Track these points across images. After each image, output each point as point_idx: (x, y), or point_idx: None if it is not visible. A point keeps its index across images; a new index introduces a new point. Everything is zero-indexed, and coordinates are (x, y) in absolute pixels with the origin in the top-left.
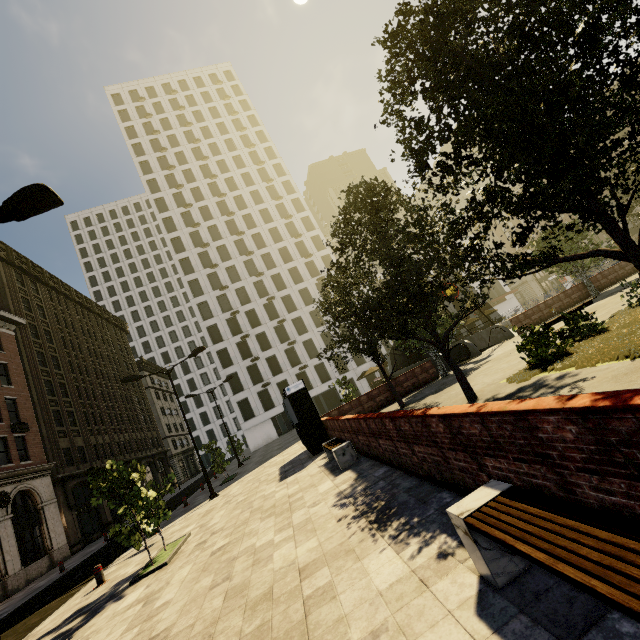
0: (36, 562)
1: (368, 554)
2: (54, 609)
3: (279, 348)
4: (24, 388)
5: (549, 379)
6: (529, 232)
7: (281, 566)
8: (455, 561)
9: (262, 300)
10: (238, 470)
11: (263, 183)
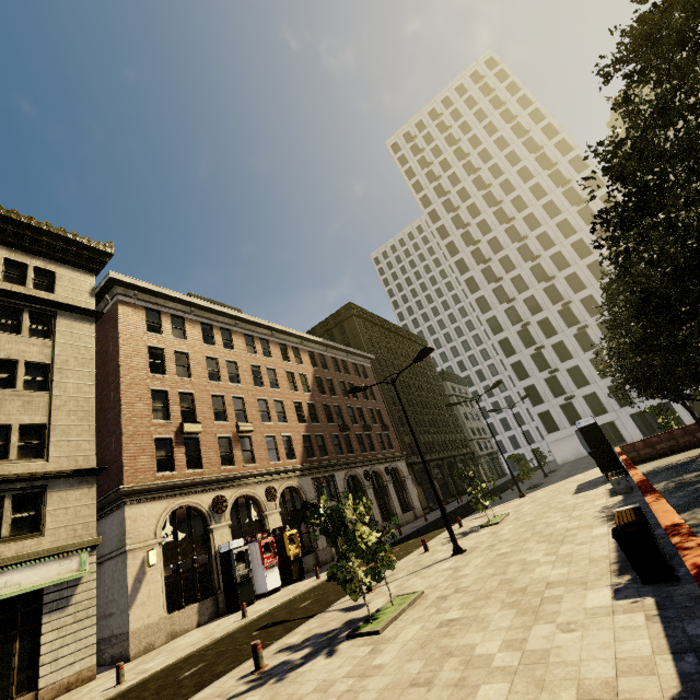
0: (408, 512)
1: (596, 528)
2: (439, 533)
3: (582, 358)
4: (381, 402)
5: None
6: None
7: (558, 528)
8: None
9: (555, 306)
10: (543, 480)
11: (544, 172)
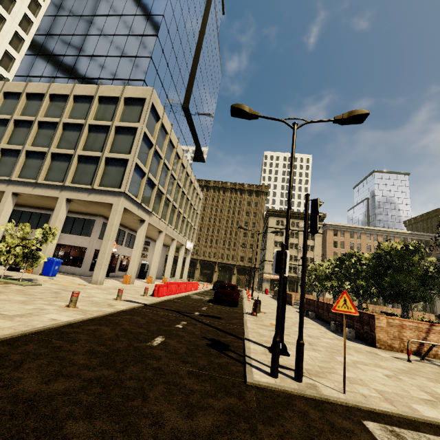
0: None
1: None
2: None
3: None
4: None
5: None
6: None
7: None
8: None
9: None
10: None
11: None
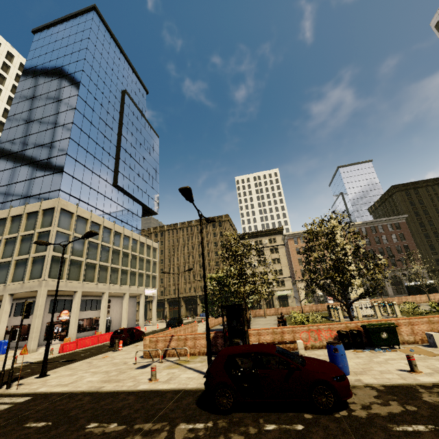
0: None
1: None
2: None
3: None
4: (411, 240)
5: None
6: None
7: None
8: None
9: None
10: None
11: None
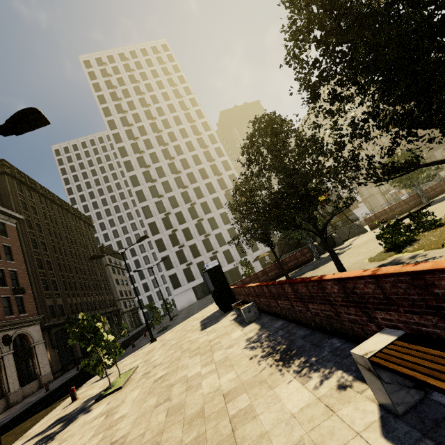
0: (29, 384)
1: (278, 384)
2: (41, 417)
3: (198, 239)
4: (22, 263)
5: (403, 258)
6: (398, 145)
7: (209, 392)
8: (354, 392)
9: (187, 205)
10: (170, 323)
11: (188, 123)
